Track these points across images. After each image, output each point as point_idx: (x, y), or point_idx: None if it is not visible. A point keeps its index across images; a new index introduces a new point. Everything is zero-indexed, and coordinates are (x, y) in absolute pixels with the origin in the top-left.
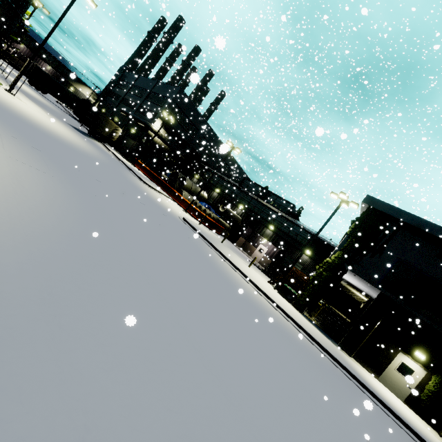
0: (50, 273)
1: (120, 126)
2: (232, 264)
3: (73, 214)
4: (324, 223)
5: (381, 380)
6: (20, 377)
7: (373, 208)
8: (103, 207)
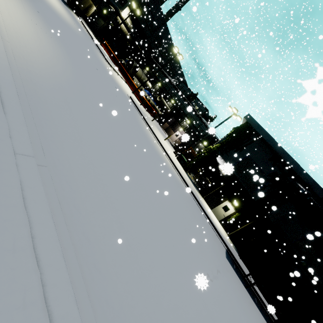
0: (65, 93)
1: (94, 3)
2: (154, 134)
3: (69, 69)
4: (218, 125)
5: (213, 210)
6: (64, 119)
7: (248, 123)
8: (82, 71)
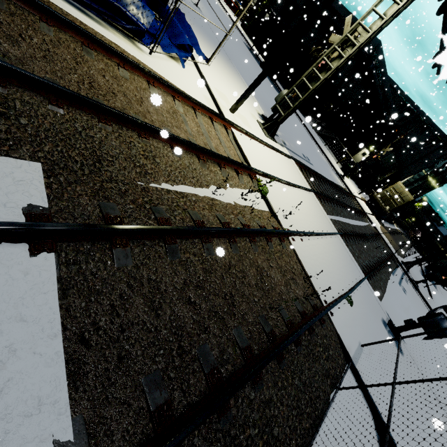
0: None
1: None
2: None
3: None
4: None
5: None
6: None
7: None
8: None
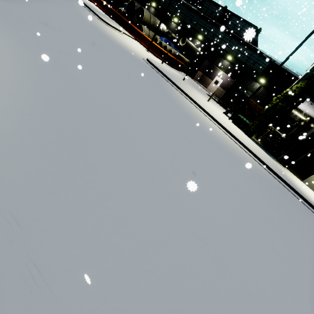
0: (12, 187)
1: None
2: (195, 103)
3: (30, 84)
4: (296, 48)
5: (305, 181)
6: None
7: None
8: (64, 65)
